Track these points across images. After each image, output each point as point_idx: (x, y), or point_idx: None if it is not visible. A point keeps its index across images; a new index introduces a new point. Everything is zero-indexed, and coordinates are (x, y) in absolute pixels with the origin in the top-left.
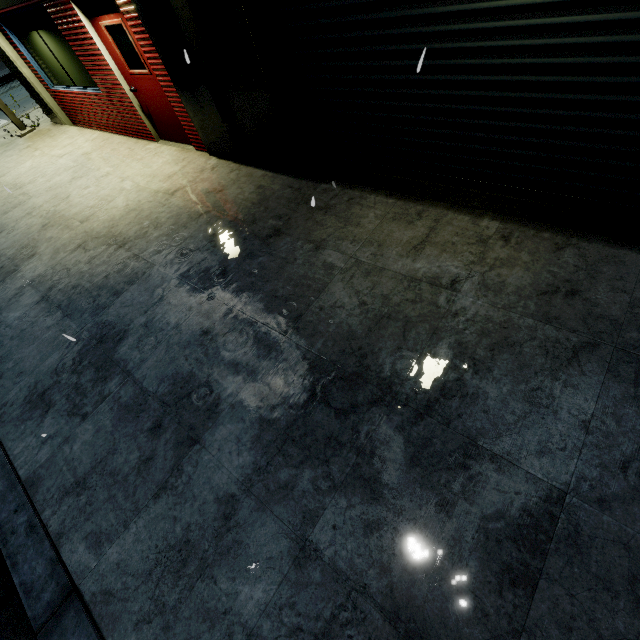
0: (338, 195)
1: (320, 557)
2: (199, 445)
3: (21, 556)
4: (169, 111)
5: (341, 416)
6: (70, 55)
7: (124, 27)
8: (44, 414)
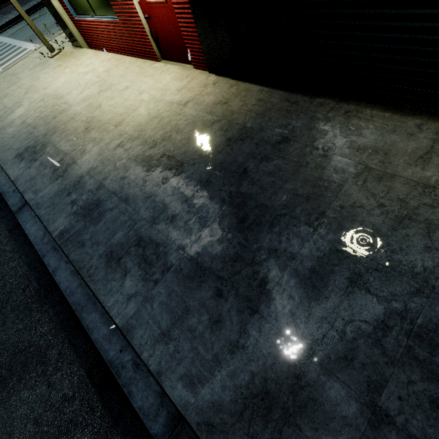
0: (334, 108)
1: (392, 422)
2: (258, 314)
3: (134, 386)
4: (176, 35)
5: (383, 302)
6: None
7: None
8: (123, 277)
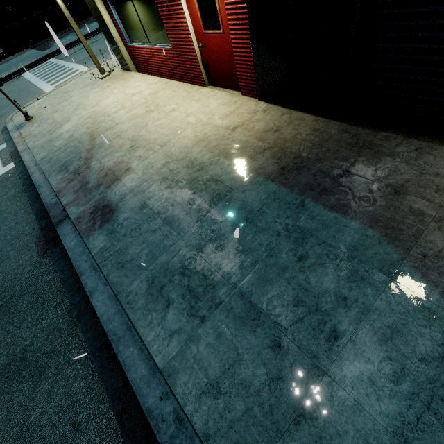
0: (402, 143)
1: None
2: (328, 377)
3: None
4: (227, 63)
5: None
6: (153, 19)
7: None
8: (166, 309)
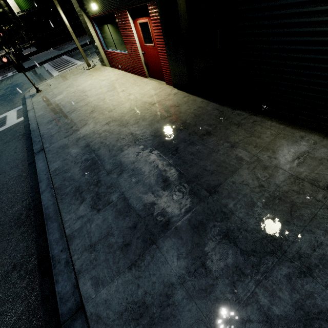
0: (246, 118)
1: None
2: (155, 245)
3: (60, 276)
4: (158, 64)
5: (244, 255)
6: (118, 35)
7: (148, 23)
8: (80, 203)
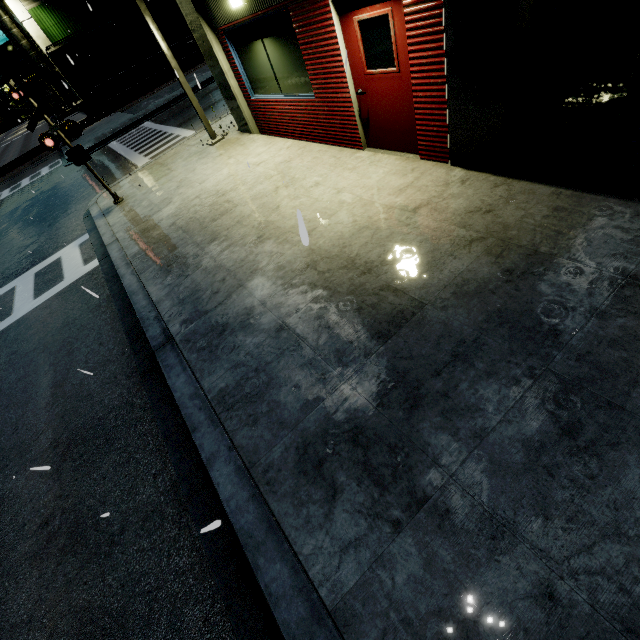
0: None
1: None
2: None
3: None
4: (400, 114)
5: None
6: (291, 61)
7: (389, 18)
8: (330, 500)
